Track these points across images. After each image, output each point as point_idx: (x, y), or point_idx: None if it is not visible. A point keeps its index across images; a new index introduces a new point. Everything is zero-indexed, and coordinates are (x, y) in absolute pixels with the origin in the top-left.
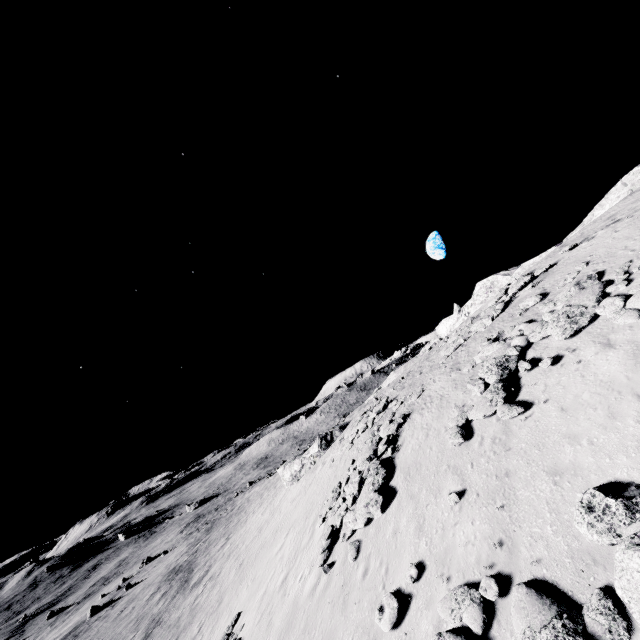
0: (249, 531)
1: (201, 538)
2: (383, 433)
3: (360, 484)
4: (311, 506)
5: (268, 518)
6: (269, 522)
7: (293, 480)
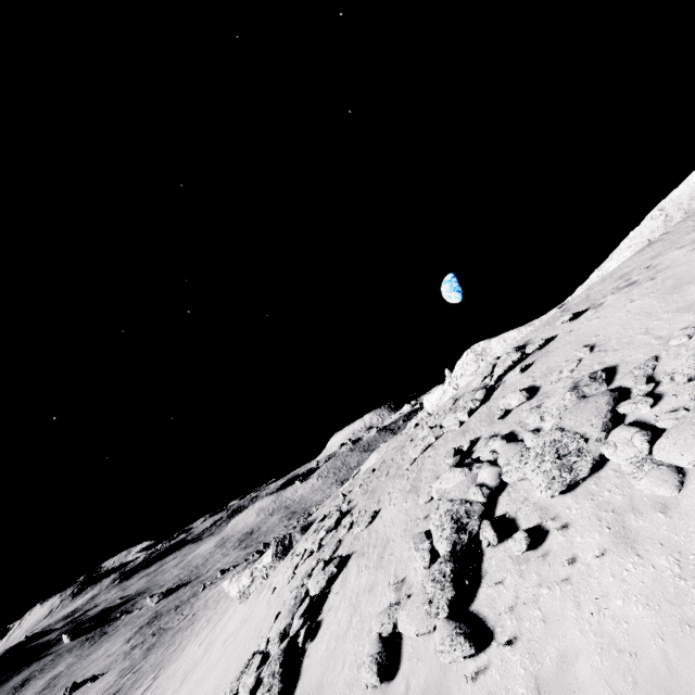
0: (176, 674)
1: (135, 663)
2: (311, 586)
3: (252, 694)
4: (222, 679)
5: (199, 659)
6: (195, 670)
7: (241, 598)
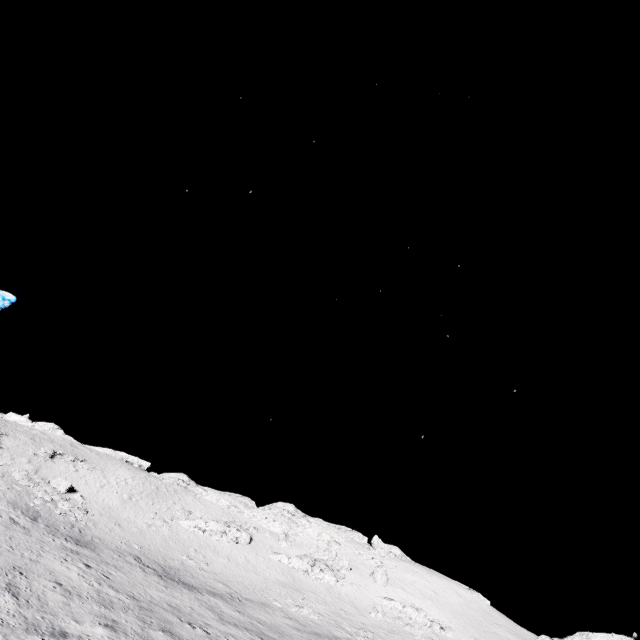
0: None
1: None
2: None
3: None
4: None
5: None
6: None
7: None
